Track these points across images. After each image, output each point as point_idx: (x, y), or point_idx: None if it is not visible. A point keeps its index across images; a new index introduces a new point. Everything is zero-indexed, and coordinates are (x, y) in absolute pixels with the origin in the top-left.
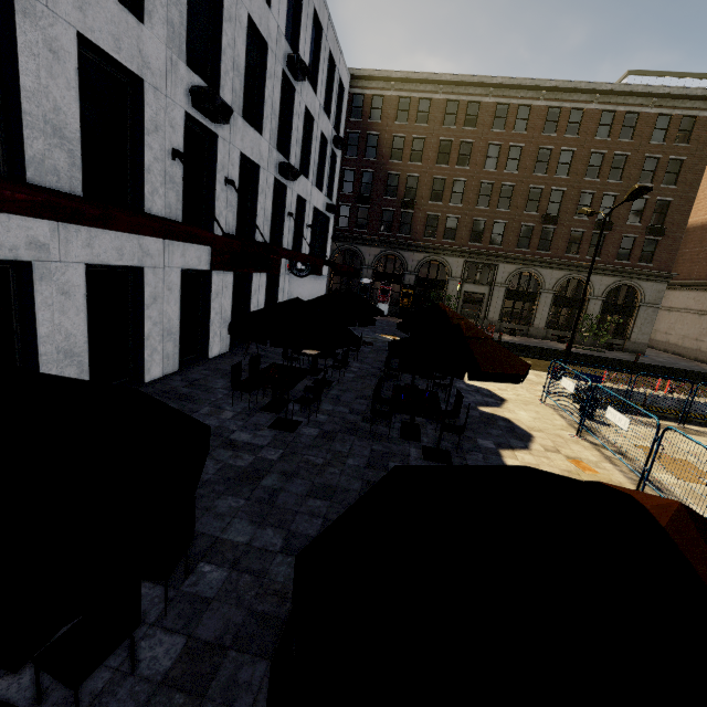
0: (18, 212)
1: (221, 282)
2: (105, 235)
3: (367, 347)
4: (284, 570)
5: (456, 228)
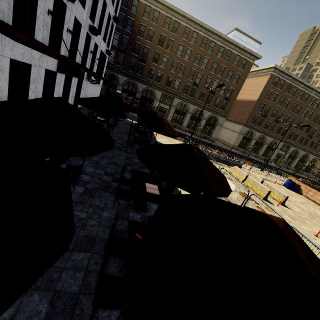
0: (22, 43)
1: (60, 78)
2: (18, 46)
3: (120, 121)
4: (107, 178)
5: (161, 77)
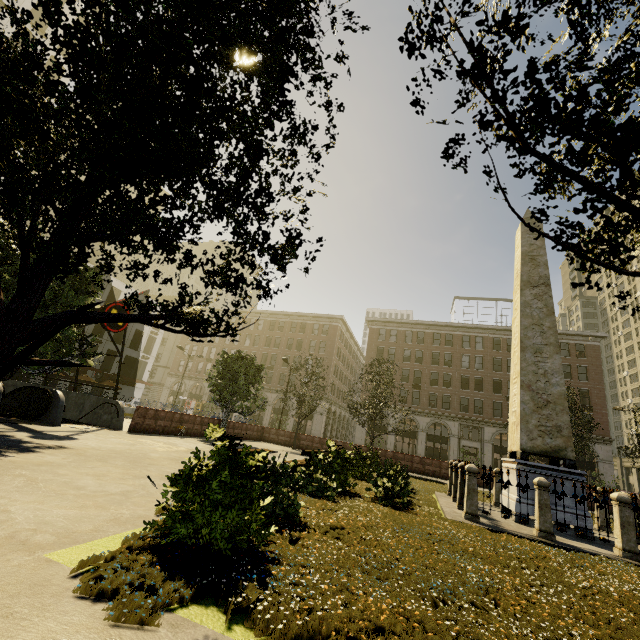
0: None
1: None
2: None
3: None
4: None
5: None
